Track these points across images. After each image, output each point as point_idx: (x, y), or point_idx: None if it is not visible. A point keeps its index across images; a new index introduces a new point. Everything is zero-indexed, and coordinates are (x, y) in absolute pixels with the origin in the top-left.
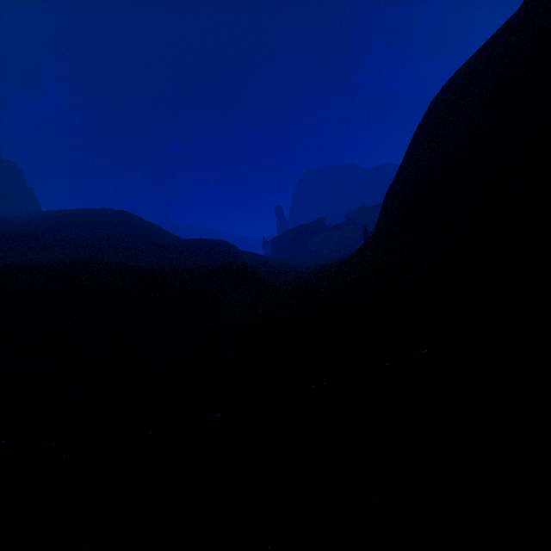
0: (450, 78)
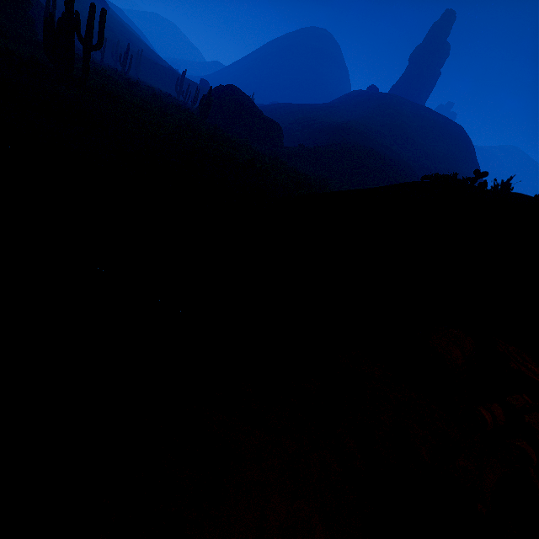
0: None
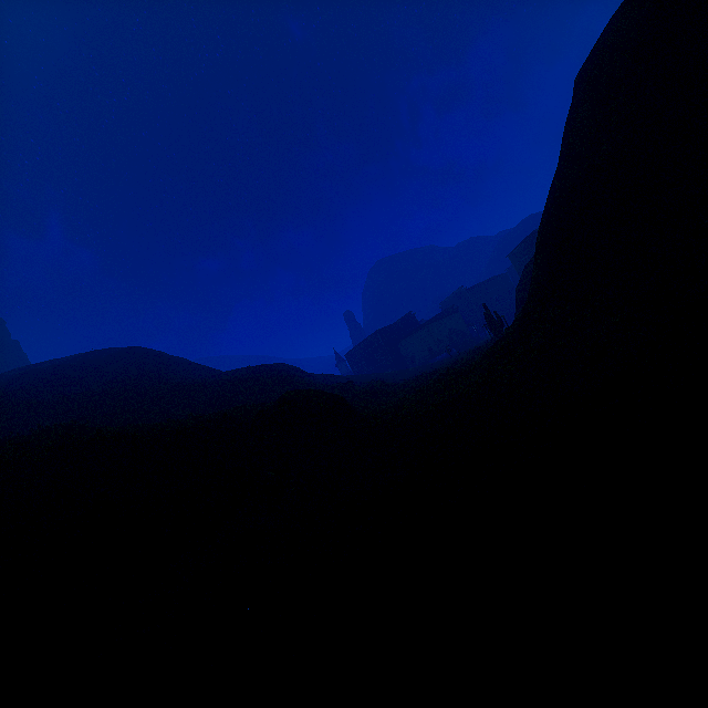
0: (605, 30)
